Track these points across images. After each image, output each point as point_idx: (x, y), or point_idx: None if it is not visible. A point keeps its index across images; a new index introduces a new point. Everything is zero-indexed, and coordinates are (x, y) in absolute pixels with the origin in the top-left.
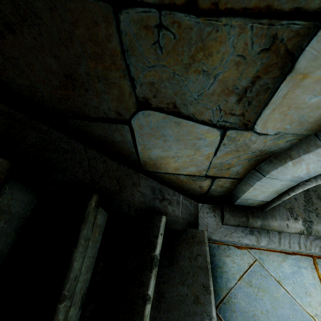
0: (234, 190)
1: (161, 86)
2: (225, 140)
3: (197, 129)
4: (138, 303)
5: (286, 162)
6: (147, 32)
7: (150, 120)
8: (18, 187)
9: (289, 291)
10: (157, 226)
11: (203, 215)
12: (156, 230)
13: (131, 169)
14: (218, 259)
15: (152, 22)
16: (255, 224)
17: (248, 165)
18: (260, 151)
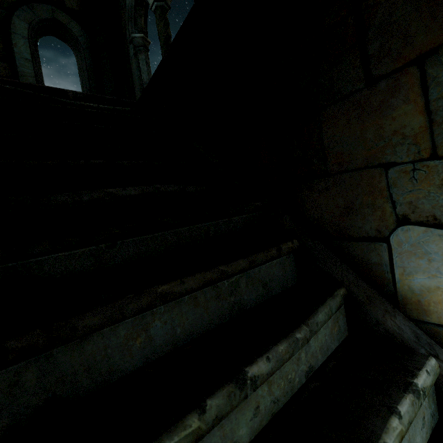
0: None
1: (418, 203)
2: None
3: None
4: (379, 407)
5: None
6: (405, 174)
7: (409, 235)
8: (293, 263)
9: None
10: (420, 361)
11: None
12: (418, 364)
13: (384, 299)
14: None
15: (408, 169)
16: None
17: None
18: None
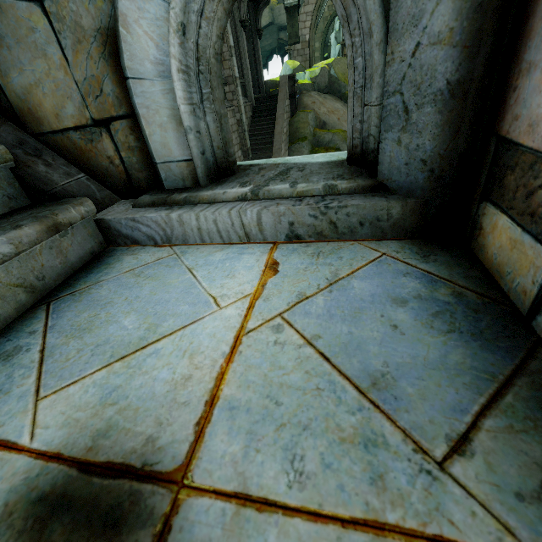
0: (150, 153)
1: None
2: (54, 22)
3: (20, 11)
4: None
5: (120, 31)
6: None
7: None
8: None
9: (198, 276)
10: None
11: (117, 206)
12: None
13: None
14: (115, 258)
15: None
16: (177, 198)
17: (113, 72)
18: (99, 33)
